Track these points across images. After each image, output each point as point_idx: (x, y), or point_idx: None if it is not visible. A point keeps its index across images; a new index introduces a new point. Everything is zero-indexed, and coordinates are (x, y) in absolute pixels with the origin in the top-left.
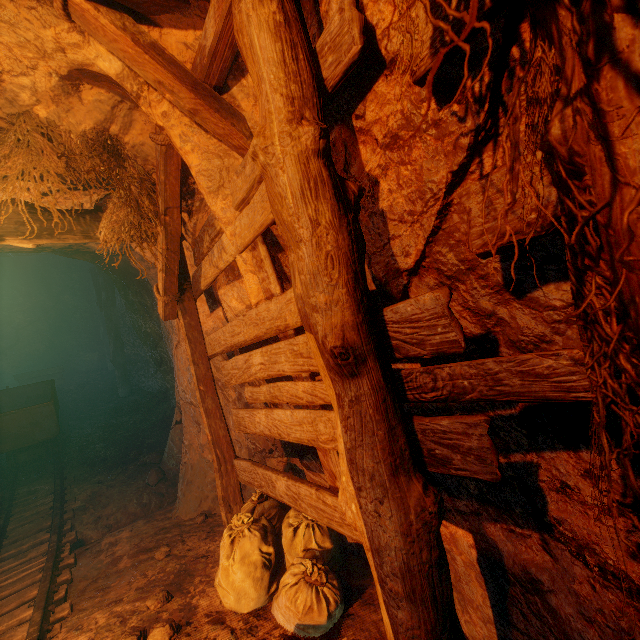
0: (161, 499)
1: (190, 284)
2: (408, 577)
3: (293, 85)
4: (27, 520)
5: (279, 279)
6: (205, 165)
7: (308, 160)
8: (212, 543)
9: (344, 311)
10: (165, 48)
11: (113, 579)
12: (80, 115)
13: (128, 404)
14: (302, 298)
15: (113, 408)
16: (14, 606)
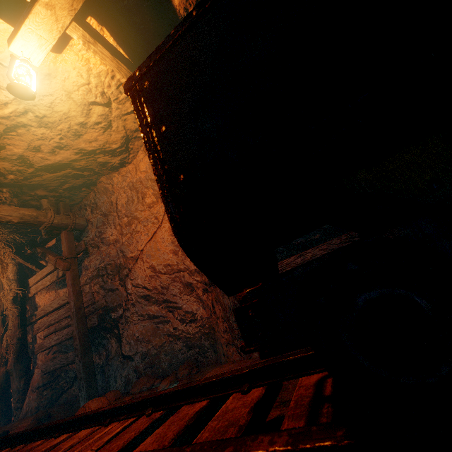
0: None
1: None
2: None
3: None
4: None
5: None
6: None
7: None
8: None
9: None
10: None
11: None
12: None
13: None
14: None
15: None
16: None
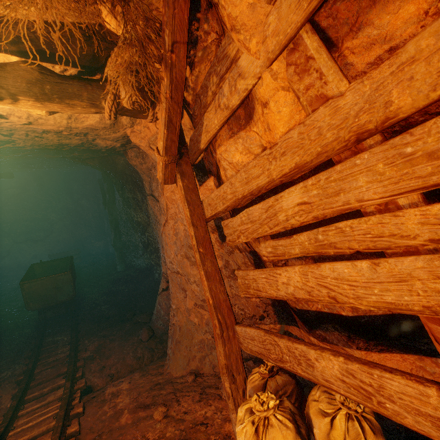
0: (152, 353)
1: (187, 149)
2: None
3: None
4: (49, 365)
5: (343, 72)
6: None
7: None
8: (207, 407)
9: None
10: None
11: (116, 437)
12: None
13: (124, 277)
14: None
15: (113, 279)
16: None
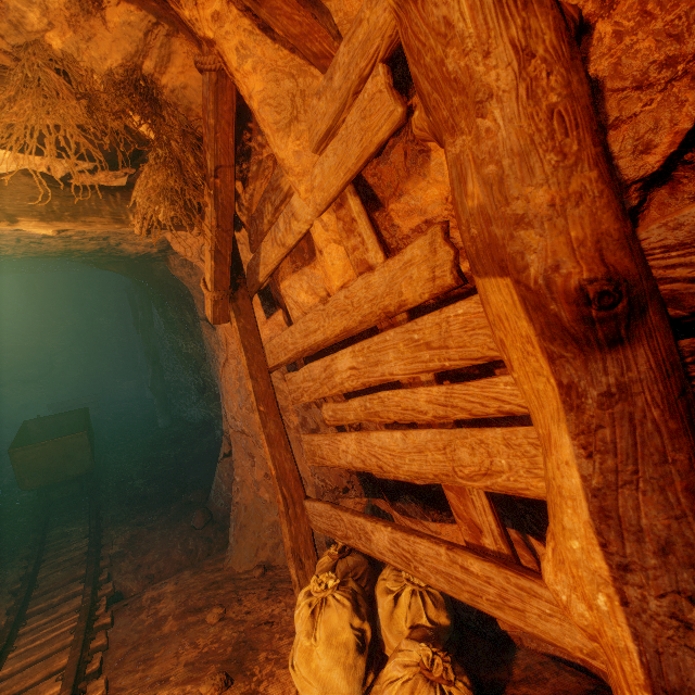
0: (209, 545)
1: (244, 278)
2: None
3: None
4: (59, 567)
5: (381, 243)
6: (271, 90)
7: None
8: (275, 605)
9: (597, 213)
10: None
11: (156, 647)
12: (104, 46)
13: (169, 436)
14: (484, 212)
15: (153, 440)
16: (40, 678)
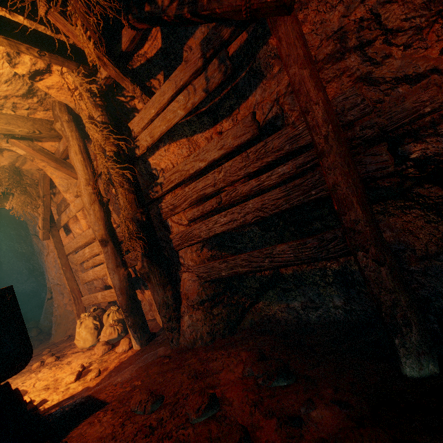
0: (41, 342)
1: (55, 223)
2: (121, 289)
3: (87, 176)
4: None
5: None
6: (61, 182)
7: (91, 195)
8: (73, 342)
9: (102, 231)
10: (44, 149)
11: None
12: (2, 160)
13: None
14: (93, 228)
15: None
16: None
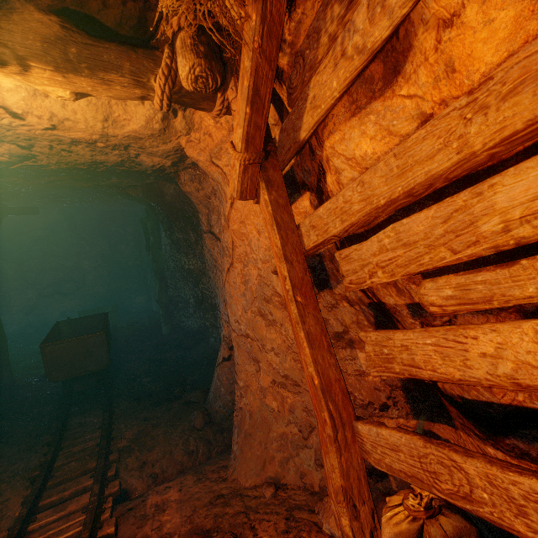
0: (208, 447)
1: (275, 146)
2: None
3: None
4: (74, 457)
5: None
6: None
7: None
8: None
9: None
10: None
11: None
12: None
13: (170, 341)
14: None
15: (158, 344)
16: None
